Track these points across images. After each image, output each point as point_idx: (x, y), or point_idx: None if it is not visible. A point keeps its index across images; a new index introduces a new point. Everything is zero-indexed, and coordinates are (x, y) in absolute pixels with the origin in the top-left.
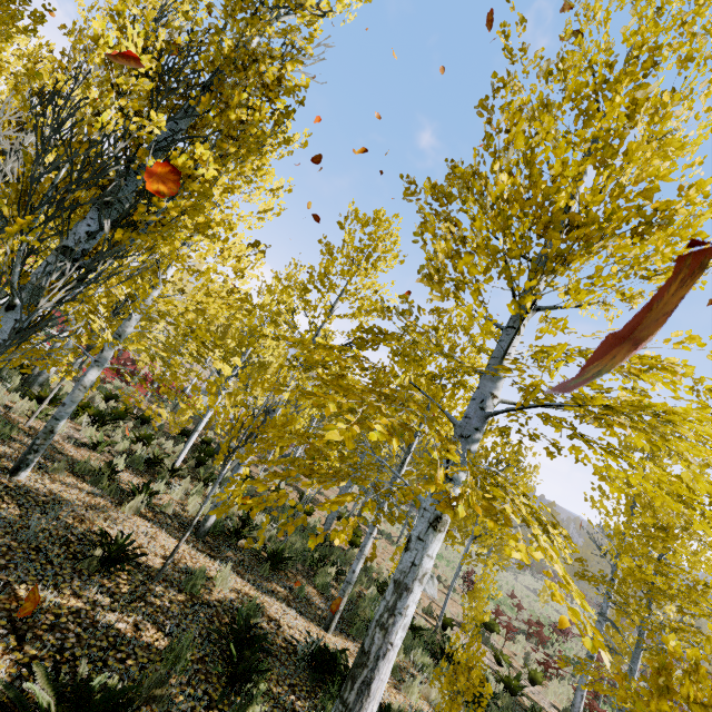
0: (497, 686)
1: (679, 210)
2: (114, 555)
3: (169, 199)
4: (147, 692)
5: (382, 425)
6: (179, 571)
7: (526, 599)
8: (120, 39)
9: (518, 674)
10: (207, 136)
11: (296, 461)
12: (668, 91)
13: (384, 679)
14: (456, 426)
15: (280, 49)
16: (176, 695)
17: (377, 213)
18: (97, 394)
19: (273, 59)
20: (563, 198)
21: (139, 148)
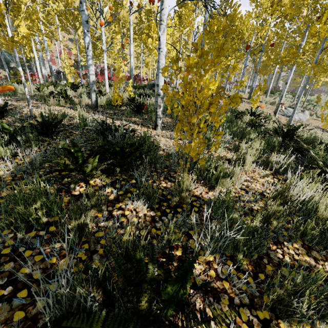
0: None
1: None
2: None
3: None
4: None
5: None
6: None
7: None
8: None
9: None
10: None
11: None
12: None
13: None
14: None
15: None
16: None
17: None
18: None
19: None
20: None
21: None
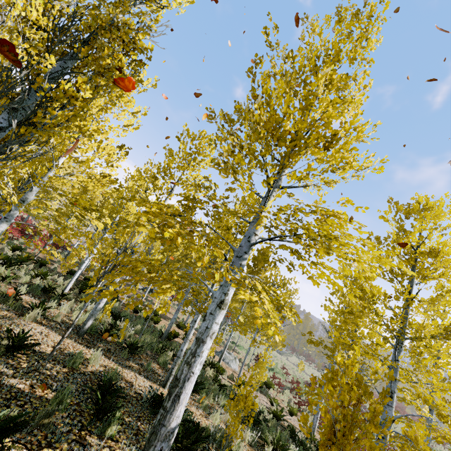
0: (269, 416)
1: (341, 135)
2: (16, 344)
3: (59, 110)
4: (38, 421)
5: (173, 230)
6: (64, 355)
7: (292, 369)
8: (25, 4)
9: (282, 409)
10: (85, 72)
11: (139, 272)
12: (344, 74)
13: (188, 393)
14: (235, 251)
15: (135, 24)
16: (59, 424)
17: (201, 132)
18: (6, 246)
19: (130, 30)
20: (287, 125)
21: (38, 75)
